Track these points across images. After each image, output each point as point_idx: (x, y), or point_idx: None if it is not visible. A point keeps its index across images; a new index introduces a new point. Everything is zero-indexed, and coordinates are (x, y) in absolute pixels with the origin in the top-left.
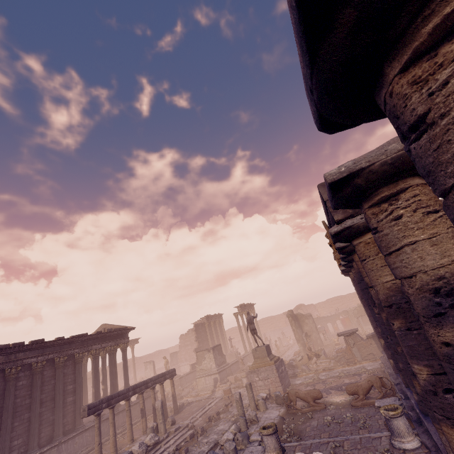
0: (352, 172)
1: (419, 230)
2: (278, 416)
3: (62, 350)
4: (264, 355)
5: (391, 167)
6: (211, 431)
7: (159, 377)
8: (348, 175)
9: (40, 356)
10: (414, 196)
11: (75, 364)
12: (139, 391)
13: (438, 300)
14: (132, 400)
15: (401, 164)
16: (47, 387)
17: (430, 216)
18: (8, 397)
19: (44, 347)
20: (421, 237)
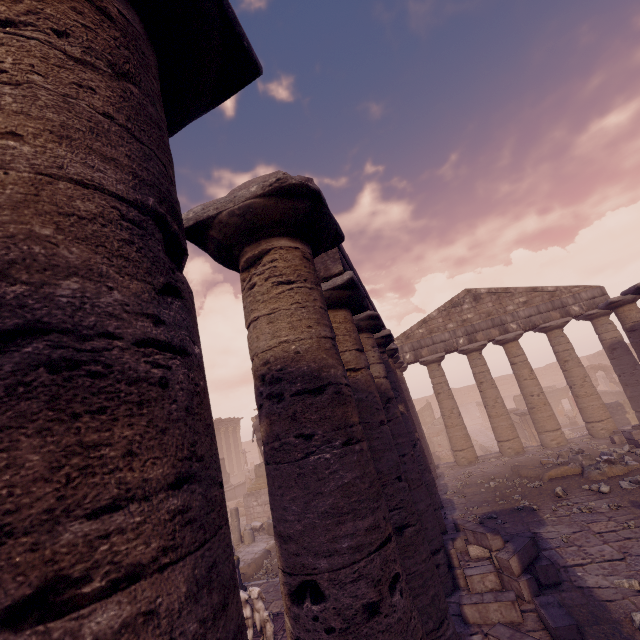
0: (200, 221)
1: (263, 303)
2: (263, 550)
3: None
4: None
5: (243, 220)
6: None
7: None
8: (198, 224)
9: None
10: (272, 261)
11: None
12: None
13: (262, 389)
14: None
15: (254, 218)
16: None
17: (280, 287)
18: None
19: None
20: (263, 312)
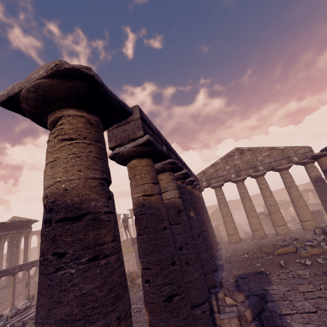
0: (10, 96)
1: (51, 154)
2: None
3: None
4: (130, 245)
5: (38, 95)
6: None
7: None
8: (10, 99)
9: None
10: (61, 124)
11: None
12: (25, 269)
13: (44, 215)
14: None
15: (45, 94)
16: None
17: (63, 142)
18: None
19: None
20: (49, 160)
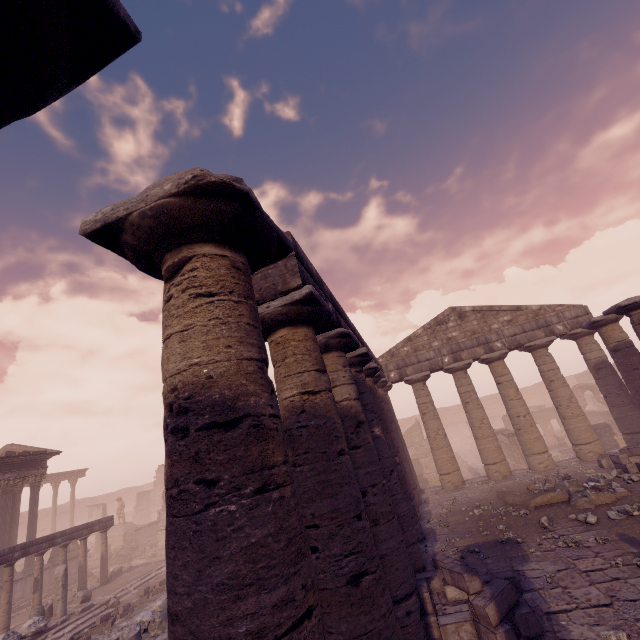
0: (109, 223)
1: (177, 318)
2: None
3: None
4: None
5: (157, 223)
6: (140, 610)
7: (81, 528)
8: (107, 227)
9: None
10: (192, 269)
11: None
12: (35, 552)
13: (168, 421)
14: None
15: (170, 220)
16: None
17: (198, 300)
18: None
19: None
20: (175, 328)
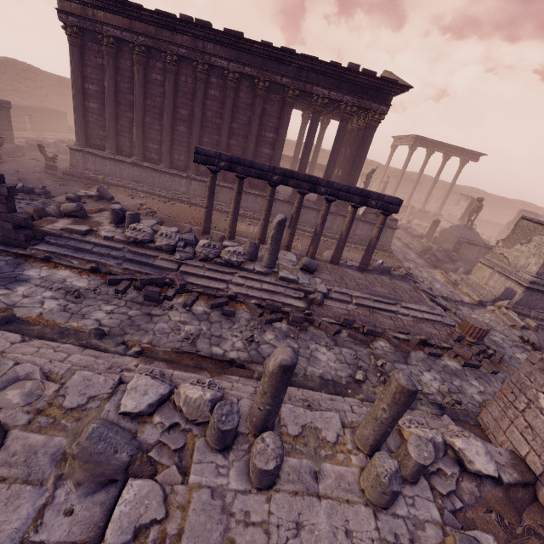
0: None
1: None
2: None
3: (263, 68)
4: None
5: None
6: (307, 338)
7: (352, 191)
8: None
9: (233, 62)
10: None
11: (283, 106)
12: (294, 186)
13: None
14: (399, 223)
15: None
16: (242, 118)
17: None
18: (195, 102)
19: (239, 50)
20: None
